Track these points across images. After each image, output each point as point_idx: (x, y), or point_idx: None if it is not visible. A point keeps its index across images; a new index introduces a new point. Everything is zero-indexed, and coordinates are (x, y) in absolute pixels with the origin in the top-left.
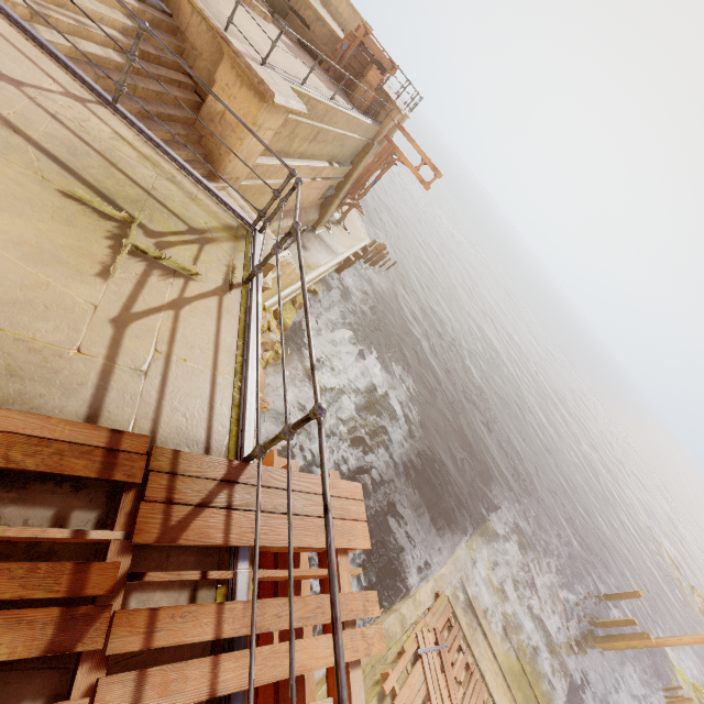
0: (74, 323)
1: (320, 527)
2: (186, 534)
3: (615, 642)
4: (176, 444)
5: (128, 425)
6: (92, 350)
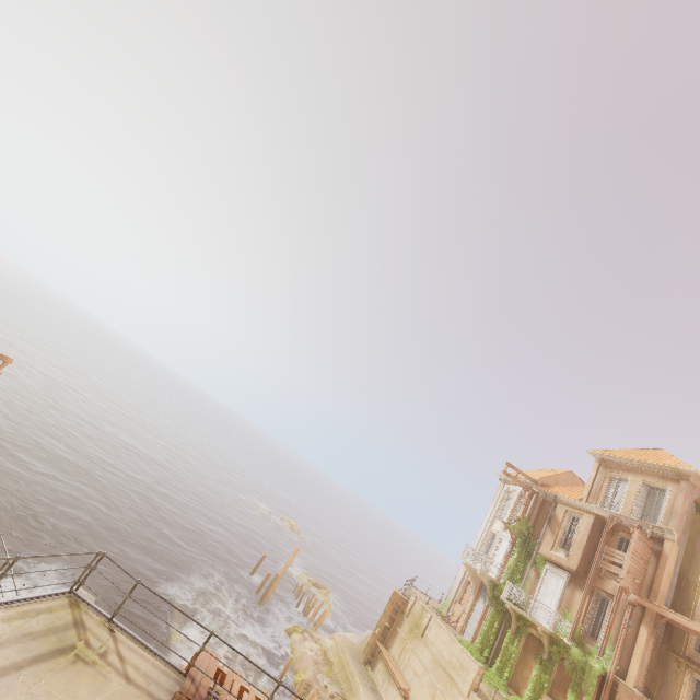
0: (129, 693)
1: (212, 666)
2: (203, 696)
3: (268, 595)
4: (175, 689)
5: (167, 697)
6: (140, 693)
